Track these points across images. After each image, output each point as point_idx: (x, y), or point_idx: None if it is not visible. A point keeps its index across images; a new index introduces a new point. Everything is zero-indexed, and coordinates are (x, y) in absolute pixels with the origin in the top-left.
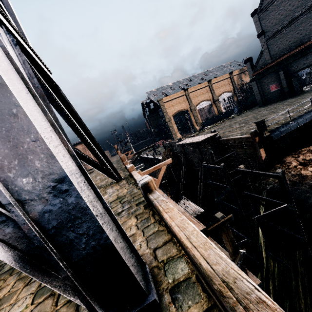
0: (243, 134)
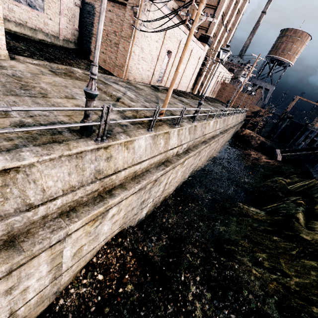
0: None
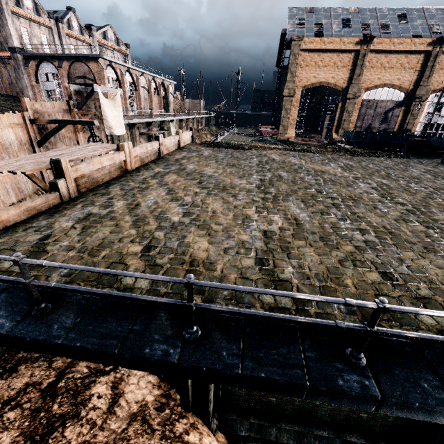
0: (97, 215)
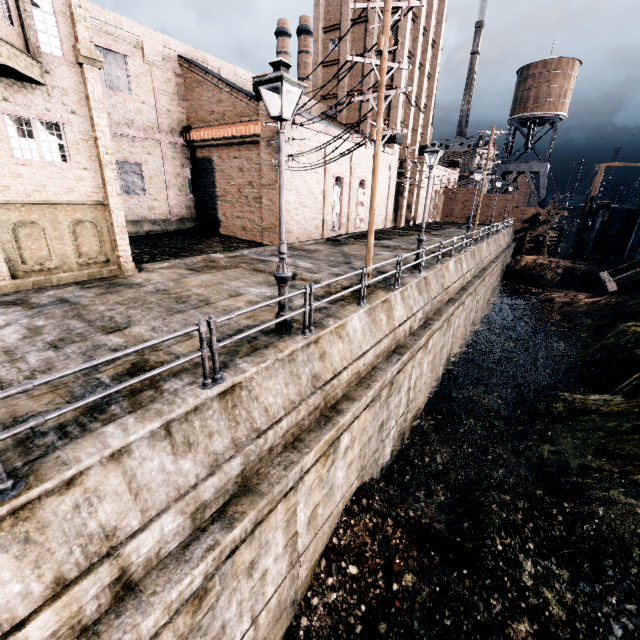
0: None
